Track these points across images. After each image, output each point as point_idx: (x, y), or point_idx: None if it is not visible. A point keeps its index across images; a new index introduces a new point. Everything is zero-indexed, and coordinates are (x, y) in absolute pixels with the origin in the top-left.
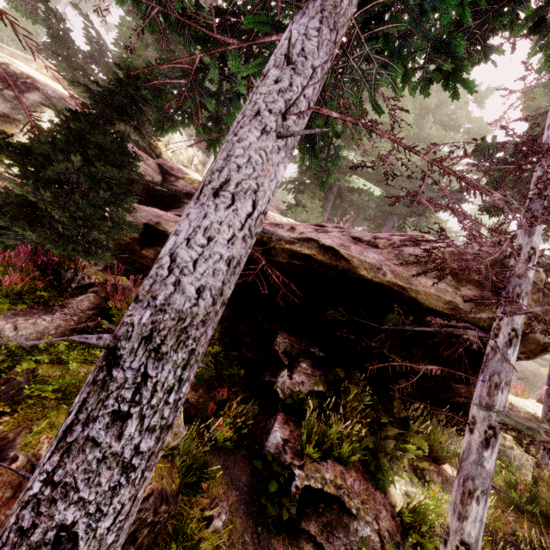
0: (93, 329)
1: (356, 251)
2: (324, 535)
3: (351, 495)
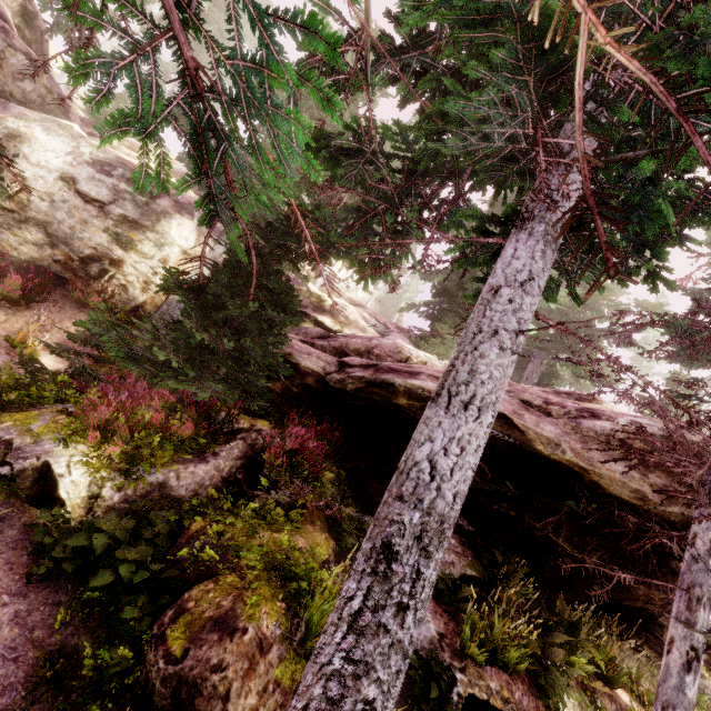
0: (241, 481)
1: (531, 421)
2: None
3: None
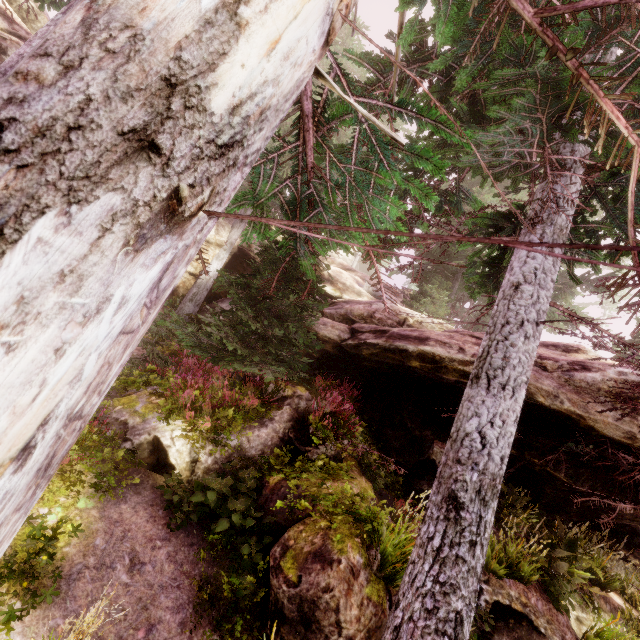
0: (293, 439)
1: (531, 377)
2: None
3: (536, 614)
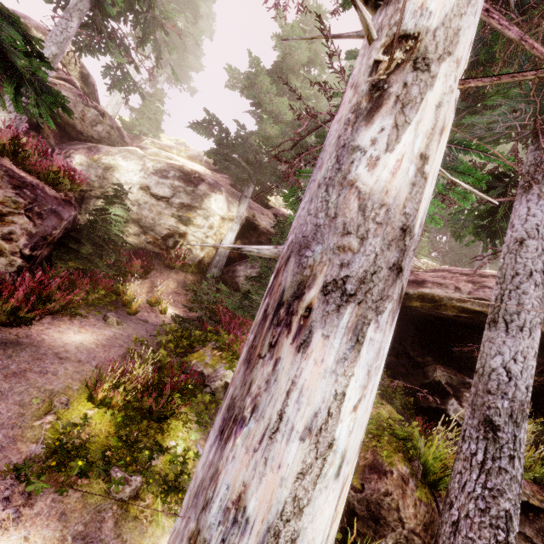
0: None
1: None
2: (538, 538)
3: None
